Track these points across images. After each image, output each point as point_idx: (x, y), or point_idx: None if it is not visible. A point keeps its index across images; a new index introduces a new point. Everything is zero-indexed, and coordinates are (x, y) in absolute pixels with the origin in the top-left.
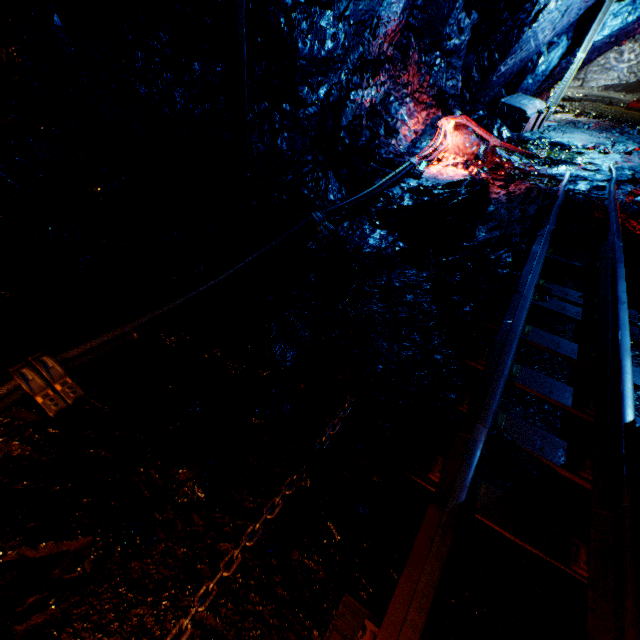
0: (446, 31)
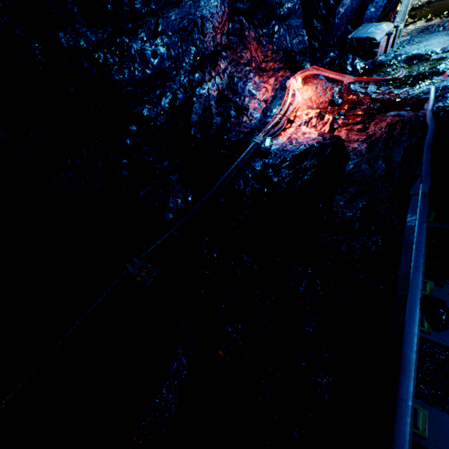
0: (275, 1)
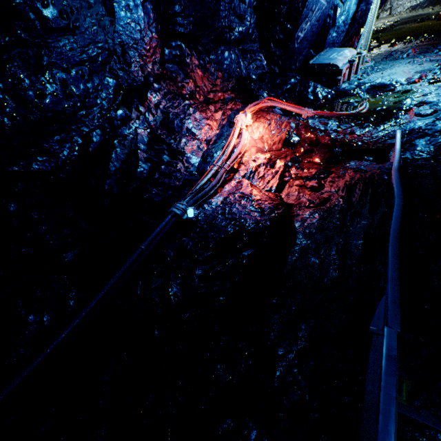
0: (222, 24)
